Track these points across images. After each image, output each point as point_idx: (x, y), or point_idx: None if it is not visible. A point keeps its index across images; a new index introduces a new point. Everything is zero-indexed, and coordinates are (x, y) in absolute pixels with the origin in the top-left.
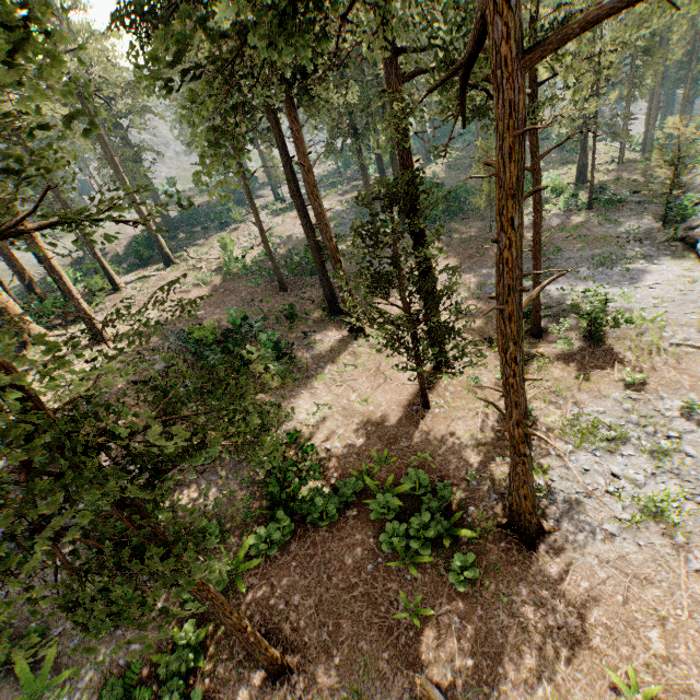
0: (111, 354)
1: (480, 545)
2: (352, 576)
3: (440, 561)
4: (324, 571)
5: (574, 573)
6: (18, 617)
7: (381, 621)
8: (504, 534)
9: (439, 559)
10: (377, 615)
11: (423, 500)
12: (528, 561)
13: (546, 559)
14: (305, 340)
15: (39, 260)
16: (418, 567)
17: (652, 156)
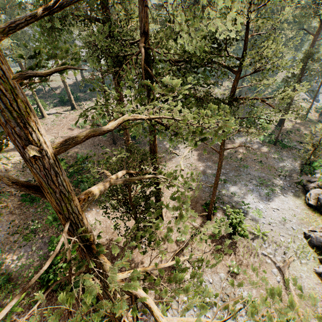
0: (19, 159)
1: None
2: None
3: None
4: None
5: None
6: None
7: None
8: None
9: None
10: None
11: None
12: None
13: None
14: None
15: None
16: None
17: None
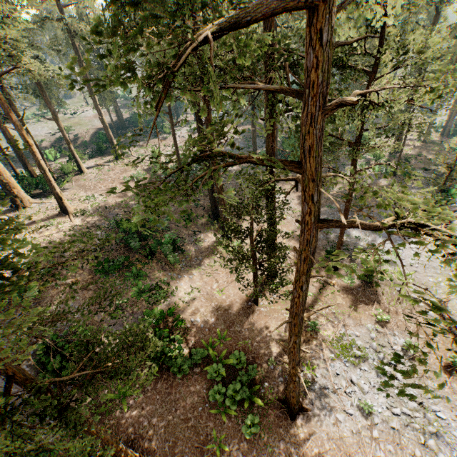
0: (70, 225)
1: (265, 409)
2: (189, 412)
3: (240, 415)
4: (173, 406)
5: (312, 441)
6: None
7: (199, 445)
8: (280, 406)
9: (240, 413)
10: (198, 441)
11: (239, 373)
12: (289, 427)
13: (299, 428)
14: (193, 238)
15: None
16: (227, 415)
17: (446, 140)
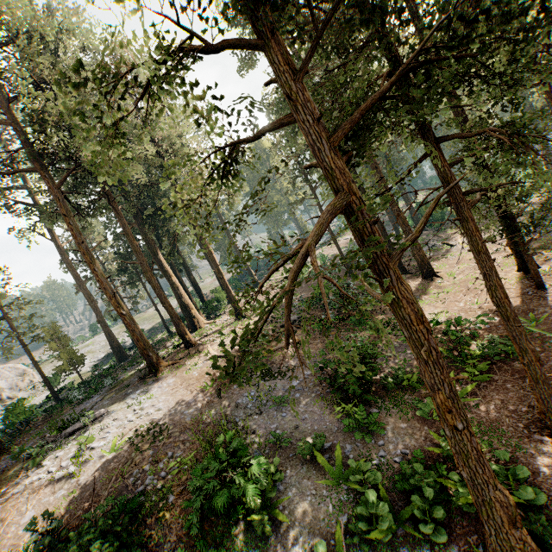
0: (254, 321)
1: None
2: None
3: None
4: None
5: None
6: (292, 438)
7: None
8: None
9: None
10: None
11: None
12: None
13: None
14: None
15: (193, 285)
16: None
17: None
